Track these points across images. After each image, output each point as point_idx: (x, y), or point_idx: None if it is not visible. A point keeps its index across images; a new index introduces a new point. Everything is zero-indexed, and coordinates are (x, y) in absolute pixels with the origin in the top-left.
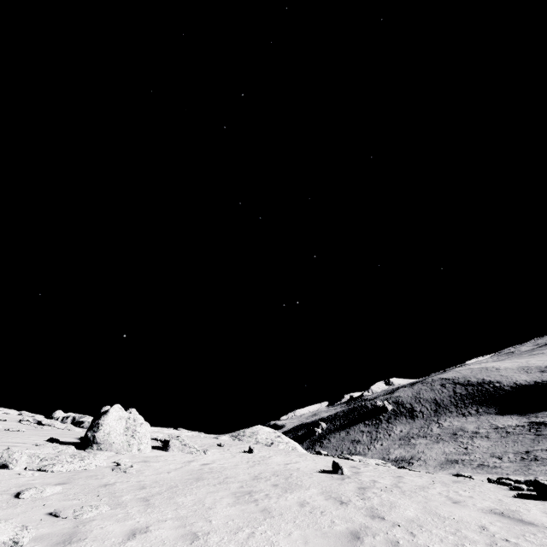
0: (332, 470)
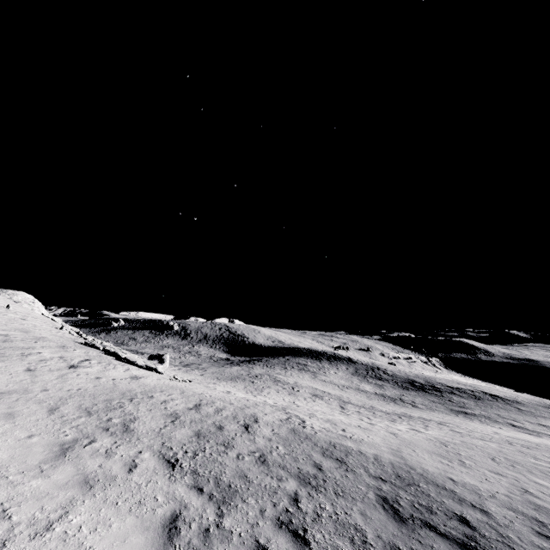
0: (6, 307)
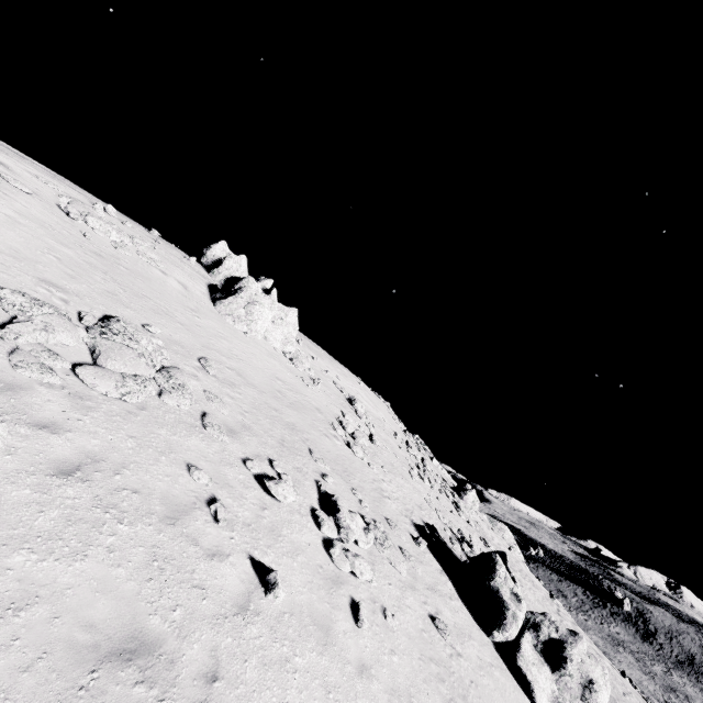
0: (549, 595)
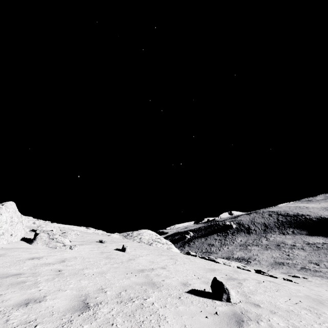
0: (212, 292)
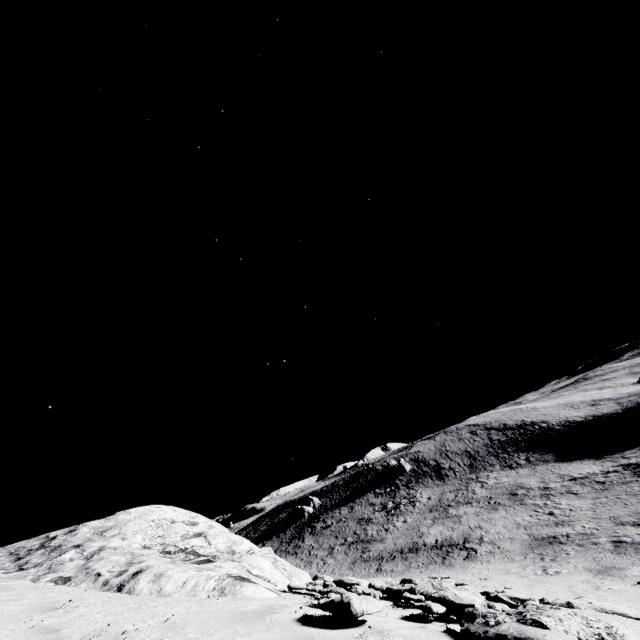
0: None
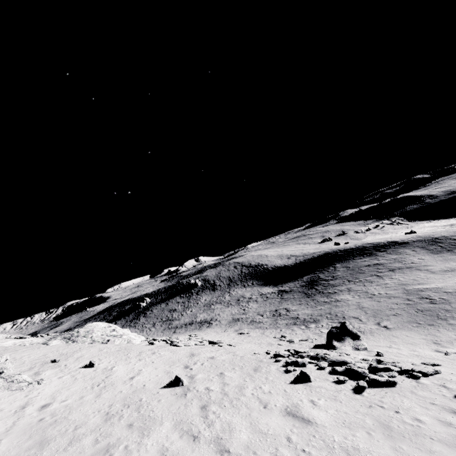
0: (175, 383)
